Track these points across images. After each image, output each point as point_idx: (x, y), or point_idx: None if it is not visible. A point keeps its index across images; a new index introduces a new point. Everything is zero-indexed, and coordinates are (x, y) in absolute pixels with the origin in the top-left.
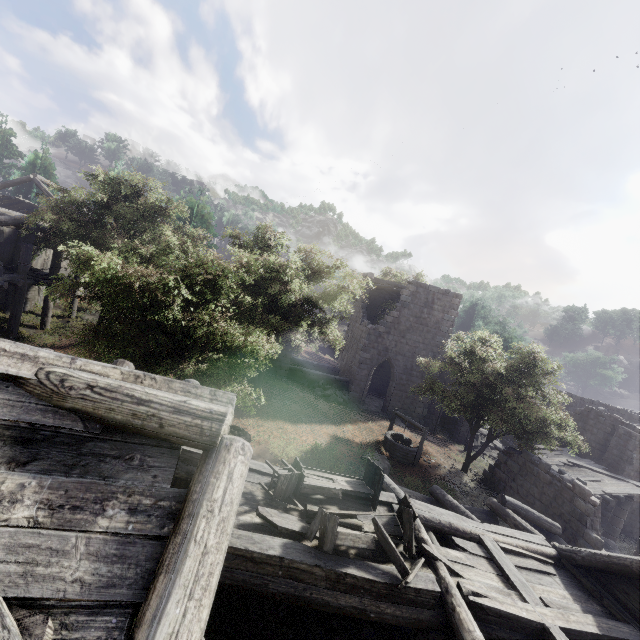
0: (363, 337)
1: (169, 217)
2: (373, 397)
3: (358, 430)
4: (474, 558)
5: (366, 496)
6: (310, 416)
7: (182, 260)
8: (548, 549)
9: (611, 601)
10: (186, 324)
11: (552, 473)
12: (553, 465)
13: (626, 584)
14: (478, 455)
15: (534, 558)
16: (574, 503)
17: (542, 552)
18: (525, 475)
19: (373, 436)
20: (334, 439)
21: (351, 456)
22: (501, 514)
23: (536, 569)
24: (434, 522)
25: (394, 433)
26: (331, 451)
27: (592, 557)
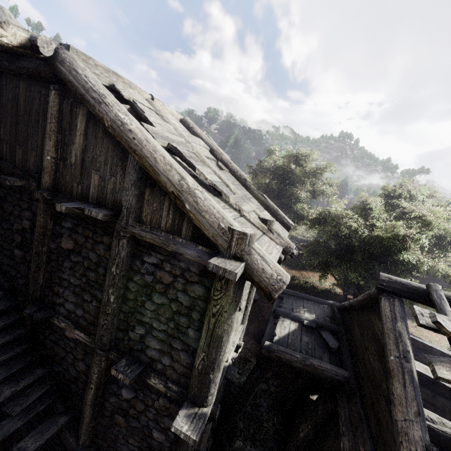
0: None
1: (323, 174)
2: None
3: None
4: None
5: None
6: None
7: (385, 214)
8: None
9: None
10: (413, 261)
11: None
12: None
13: None
14: None
15: None
16: None
17: None
18: None
19: None
20: None
21: None
22: None
23: None
24: None
25: None
26: None
27: None
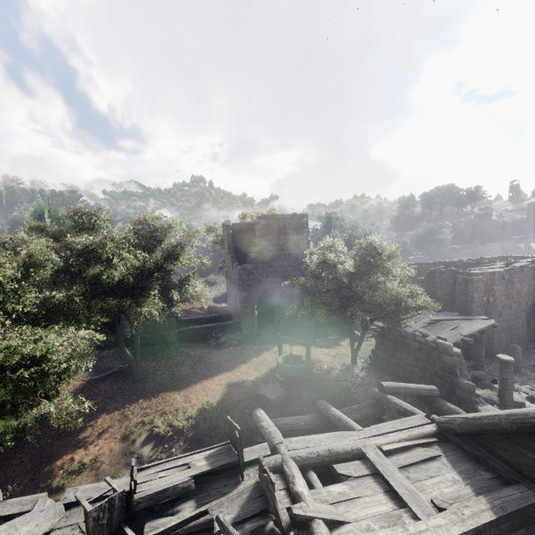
0: (237, 279)
1: None
2: (268, 326)
3: (252, 366)
4: (359, 482)
5: (233, 464)
6: (201, 373)
7: None
8: (429, 427)
9: (495, 462)
10: None
11: (418, 340)
12: (420, 328)
13: (502, 440)
14: (360, 346)
15: (418, 445)
16: (442, 360)
17: (424, 434)
18: (400, 349)
19: (267, 366)
20: (227, 387)
21: (245, 398)
22: (384, 402)
23: (422, 459)
24: (312, 458)
25: (285, 356)
26: (221, 404)
27: (466, 423)
